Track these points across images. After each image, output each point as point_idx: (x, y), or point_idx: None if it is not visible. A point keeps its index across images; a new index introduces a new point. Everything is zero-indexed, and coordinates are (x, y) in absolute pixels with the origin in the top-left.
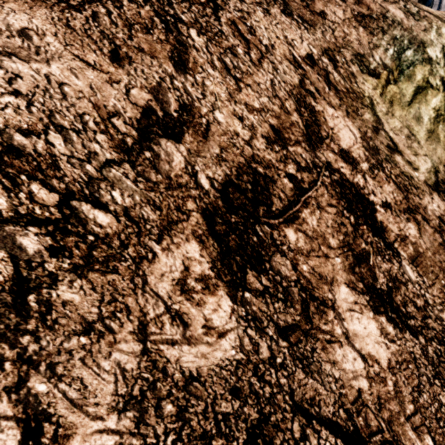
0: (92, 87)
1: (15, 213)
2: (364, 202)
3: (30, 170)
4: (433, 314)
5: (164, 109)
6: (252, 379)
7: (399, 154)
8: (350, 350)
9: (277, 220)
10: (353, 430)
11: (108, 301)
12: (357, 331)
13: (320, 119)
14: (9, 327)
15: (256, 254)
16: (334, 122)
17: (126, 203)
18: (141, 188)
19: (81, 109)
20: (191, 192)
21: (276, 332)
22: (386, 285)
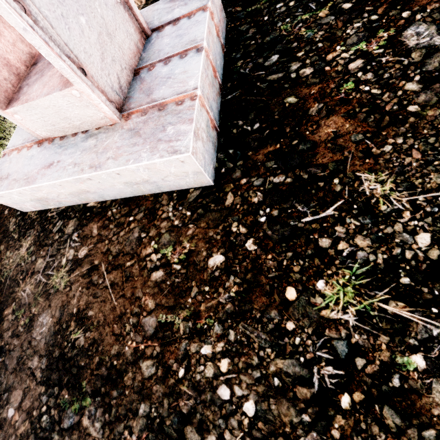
0: None
1: None
2: None
3: None
4: None
5: None
6: None
7: None
8: None
9: None
10: None
11: None
12: None
13: None
14: None
15: None
16: None
17: None
18: None
19: (136, 2)
20: None
21: None
22: None
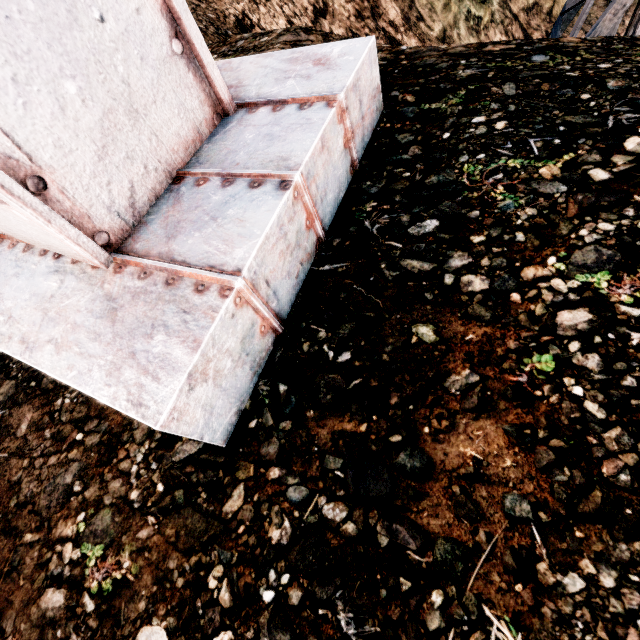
0: None
1: None
2: None
3: None
4: None
5: (319, 6)
6: None
7: (423, 22)
8: None
9: None
10: None
11: None
12: None
13: (378, 4)
14: None
15: None
16: (386, 5)
17: None
18: None
19: (299, 8)
20: None
21: None
22: None
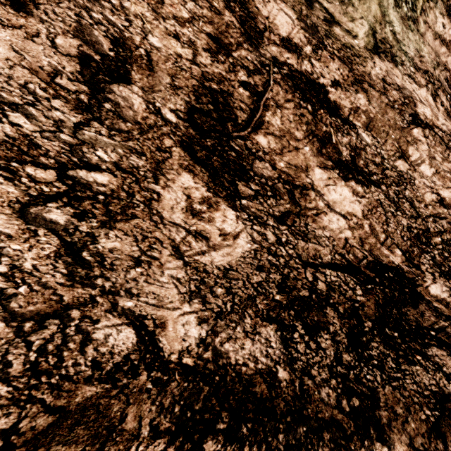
0: (16, 50)
1: (30, 197)
2: (316, 88)
3: (15, 156)
4: (389, 165)
5: (98, 51)
6: (269, 257)
7: (337, 25)
8: (333, 215)
9: (246, 131)
10: (347, 263)
11: (141, 240)
12: (335, 199)
13: (252, 11)
14: (82, 277)
15: (239, 167)
16: (268, 9)
17: (113, 159)
18: (119, 141)
19: (20, 79)
20: (163, 130)
21: (275, 221)
22: (349, 156)
